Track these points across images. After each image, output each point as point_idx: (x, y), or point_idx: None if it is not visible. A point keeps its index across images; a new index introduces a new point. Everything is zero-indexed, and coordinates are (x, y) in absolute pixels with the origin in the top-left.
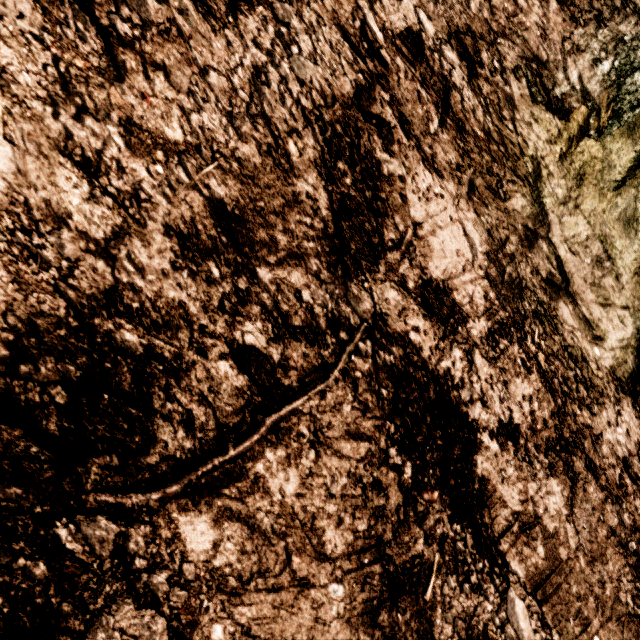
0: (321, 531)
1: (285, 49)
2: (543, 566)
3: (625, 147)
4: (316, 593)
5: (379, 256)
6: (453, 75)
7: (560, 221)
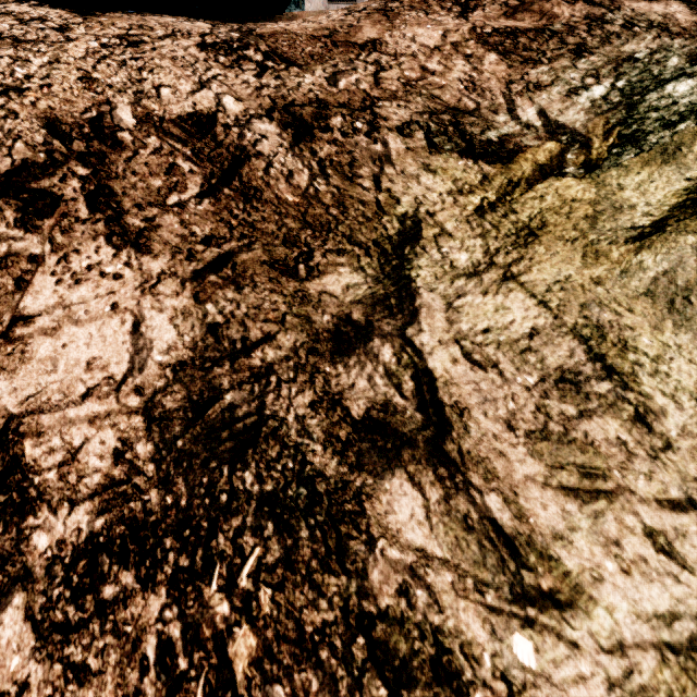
0: None
1: None
2: None
3: (659, 176)
4: None
5: None
6: (260, 142)
7: (450, 304)
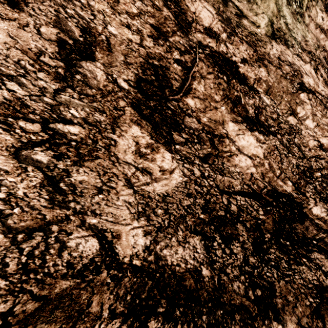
0: (213, 97)
1: None
2: (266, 88)
3: None
4: (219, 109)
5: (190, 26)
6: None
7: None
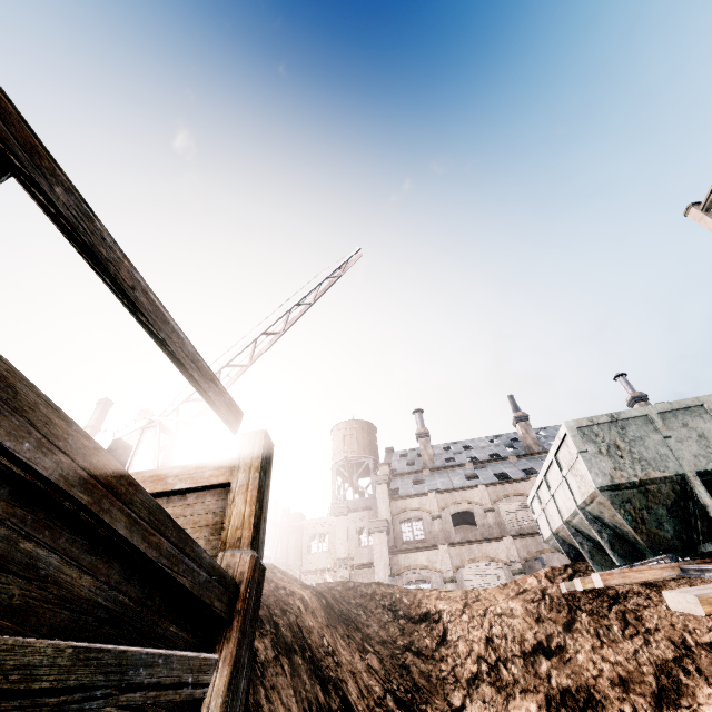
0: None
1: (645, 645)
2: None
3: None
4: None
5: (677, 706)
6: None
7: None
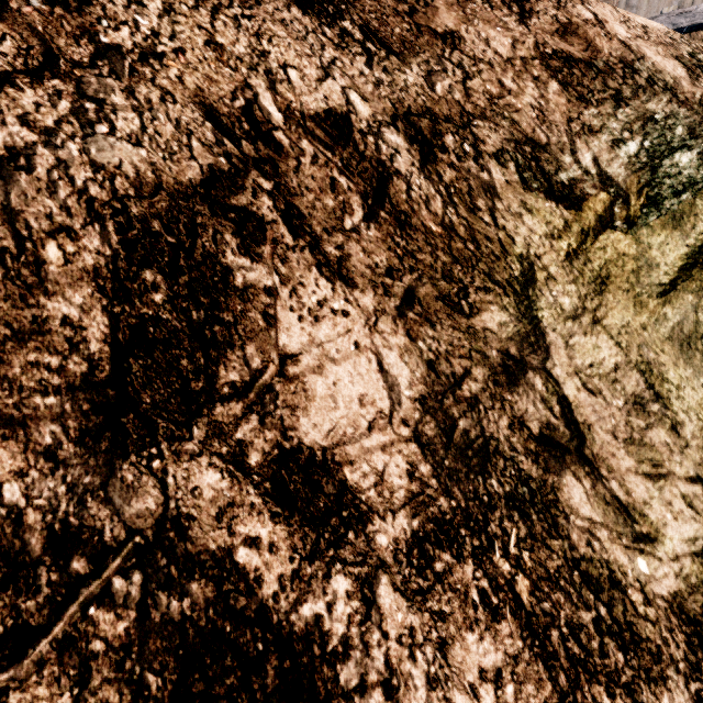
0: None
1: (83, 128)
2: None
3: (671, 240)
4: None
5: (199, 412)
6: (396, 159)
7: (567, 343)
